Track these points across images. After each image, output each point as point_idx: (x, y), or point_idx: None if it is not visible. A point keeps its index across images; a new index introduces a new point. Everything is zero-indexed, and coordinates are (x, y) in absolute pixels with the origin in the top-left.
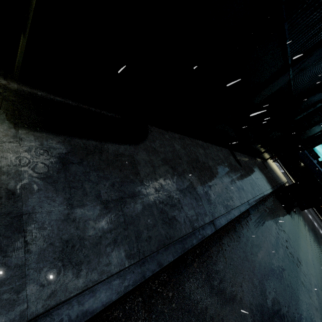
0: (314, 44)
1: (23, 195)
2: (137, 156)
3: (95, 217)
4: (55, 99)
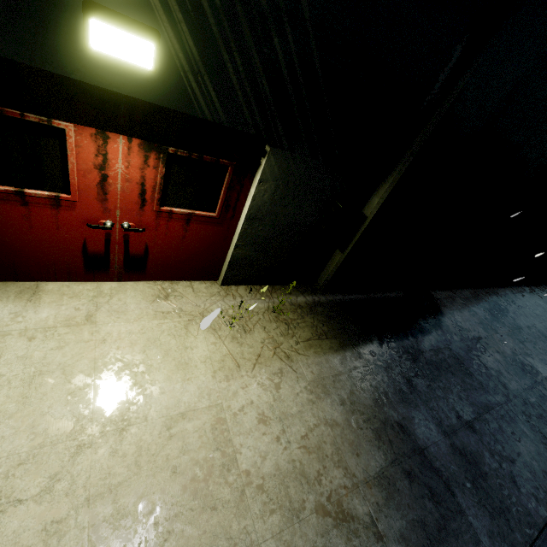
0: None
1: (408, 426)
2: (452, 346)
3: (474, 446)
4: (350, 299)
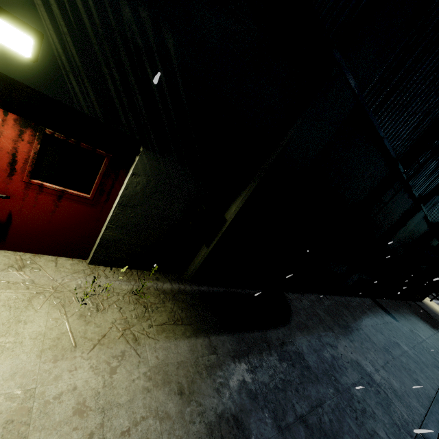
0: (437, 182)
1: (244, 420)
2: (296, 340)
3: None
4: (213, 290)
